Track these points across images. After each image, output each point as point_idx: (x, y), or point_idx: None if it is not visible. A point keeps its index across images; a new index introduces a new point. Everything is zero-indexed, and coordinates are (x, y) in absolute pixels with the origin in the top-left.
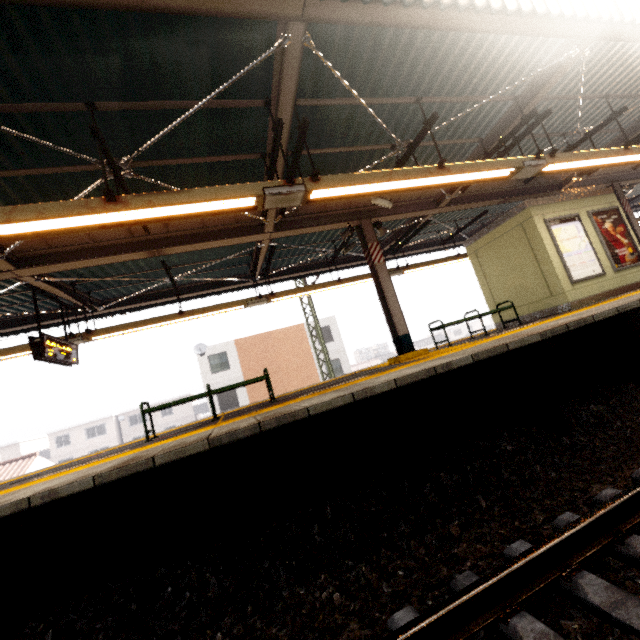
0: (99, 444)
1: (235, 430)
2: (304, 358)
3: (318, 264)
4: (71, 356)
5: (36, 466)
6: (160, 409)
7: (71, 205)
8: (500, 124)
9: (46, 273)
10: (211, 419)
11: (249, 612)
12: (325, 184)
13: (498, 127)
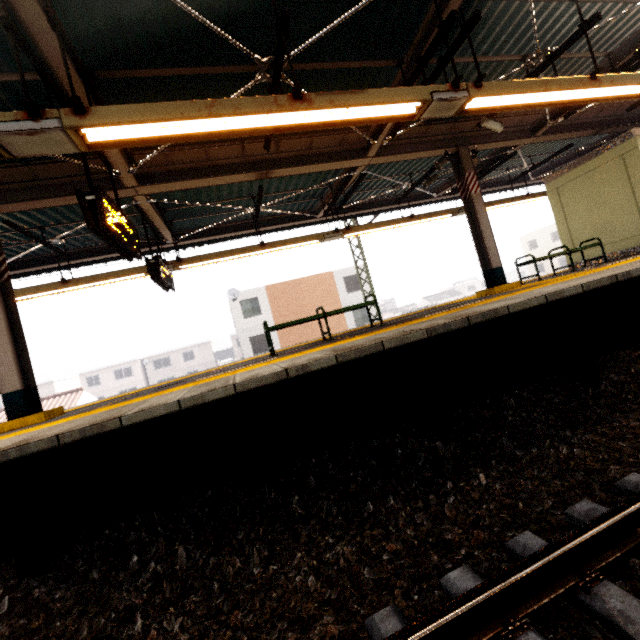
0: (127, 385)
1: (448, 322)
2: (333, 306)
3: (380, 202)
4: (170, 282)
5: (83, 400)
6: (283, 327)
7: (262, 101)
8: (637, 34)
9: (161, 192)
10: (312, 343)
11: (494, 464)
12: (487, 91)
13: (634, 38)
